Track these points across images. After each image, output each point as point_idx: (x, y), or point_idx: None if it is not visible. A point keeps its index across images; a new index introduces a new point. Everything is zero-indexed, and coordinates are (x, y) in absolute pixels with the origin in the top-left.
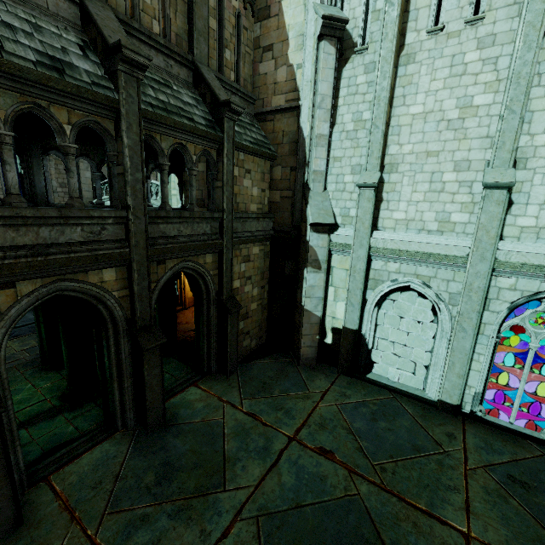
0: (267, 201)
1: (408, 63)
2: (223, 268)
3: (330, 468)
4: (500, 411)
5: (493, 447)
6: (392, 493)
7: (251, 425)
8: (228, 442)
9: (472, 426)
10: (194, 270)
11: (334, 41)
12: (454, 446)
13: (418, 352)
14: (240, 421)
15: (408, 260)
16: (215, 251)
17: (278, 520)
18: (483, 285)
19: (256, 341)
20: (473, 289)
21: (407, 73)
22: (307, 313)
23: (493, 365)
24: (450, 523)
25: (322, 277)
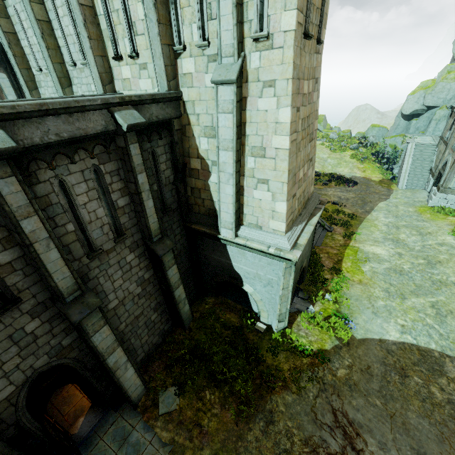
0: None
1: (40, 87)
2: None
3: None
4: None
5: None
6: None
7: None
8: None
9: None
10: None
11: (2, 70)
12: None
13: None
14: None
15: None
16: None
17: None
18: None
19: None
20: None
21: (43, 93)
22: None
23: None
24: None
25: None
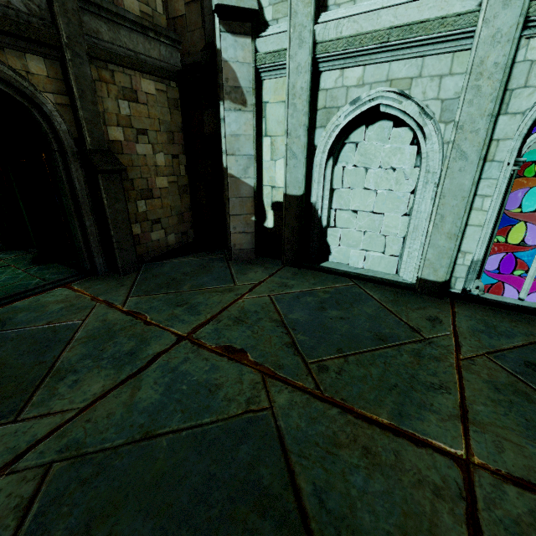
0: (162, 7)
1: None
2: (72, 90)
3: (232, 373)
4: (505, 287)
5: (498, 329)
6: (331, 402)
7: (125, 325)
8: (71, 349)
9: (464, 307)
10: (3, 79)
11: None
12: (439, 332)
13: (391, 220)
14: (110, 321)
15: (376, 50)
16: (50, 56)
17: (90, 467)
18: (504, 58)
19: (177, 236)
20: (484, 71)
21: None
22: (234, 181)
23: (502, 218)
24: (434, 443)
25: (249, 119)
